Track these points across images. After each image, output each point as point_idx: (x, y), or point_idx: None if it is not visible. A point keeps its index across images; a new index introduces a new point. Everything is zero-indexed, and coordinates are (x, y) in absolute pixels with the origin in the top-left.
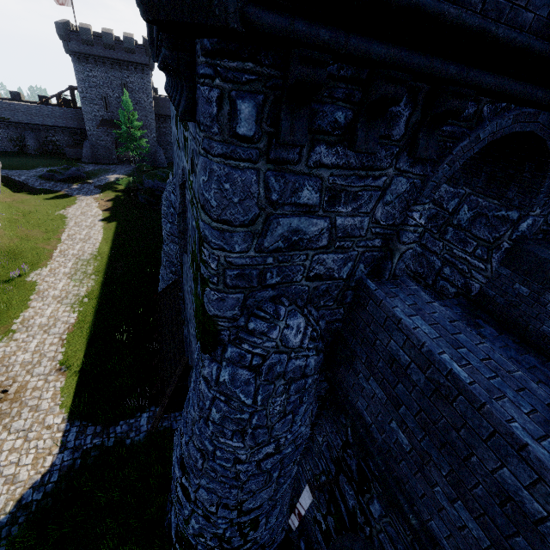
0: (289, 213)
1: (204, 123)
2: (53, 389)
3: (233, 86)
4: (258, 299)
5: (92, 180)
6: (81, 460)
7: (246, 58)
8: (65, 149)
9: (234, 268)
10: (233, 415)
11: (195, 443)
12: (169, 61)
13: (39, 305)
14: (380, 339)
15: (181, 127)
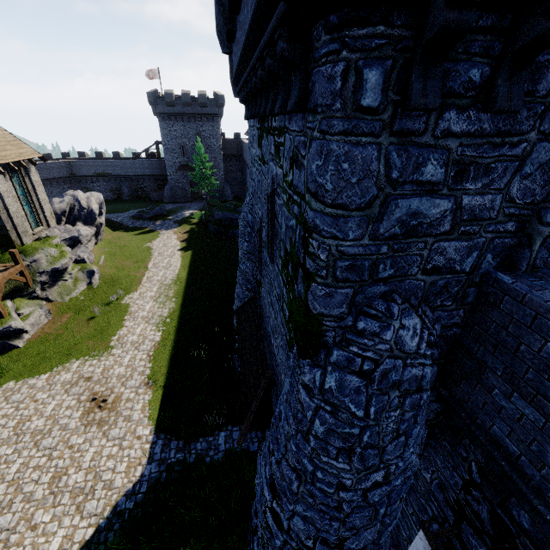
0: (409, 193)
1: (324, 103)
2: (142, 401)
3: (360, 55)
4: (367, 295)
5: (171, 216)
6: (166, 473)
7: (377, 22)
8: (151, 193)
9: (345, 258)
10: (340, 429)
11: (289, 461)
12: (286, 54)
13: (131, 324)
14: (526, 342)
15: (271, 139)
